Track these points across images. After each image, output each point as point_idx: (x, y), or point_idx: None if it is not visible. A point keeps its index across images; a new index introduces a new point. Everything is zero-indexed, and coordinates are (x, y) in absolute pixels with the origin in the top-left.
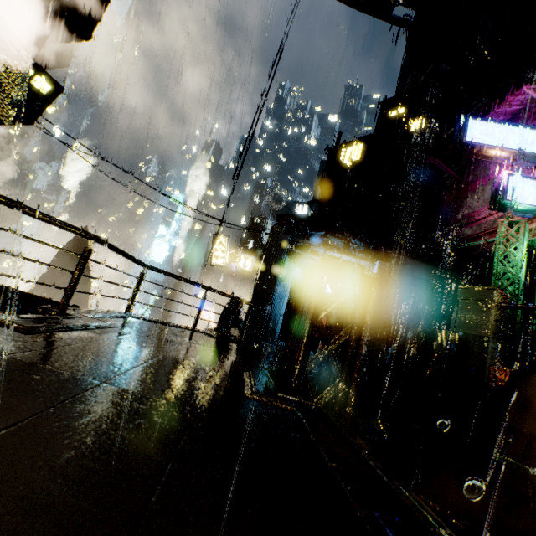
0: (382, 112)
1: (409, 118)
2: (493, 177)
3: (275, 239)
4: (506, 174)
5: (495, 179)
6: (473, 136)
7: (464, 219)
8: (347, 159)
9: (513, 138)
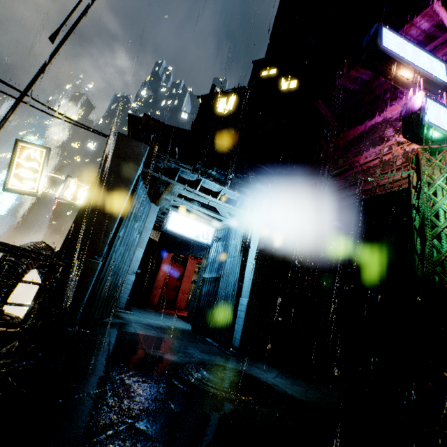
0: (255, 71)
1: (280, 78)
2: (377, 122)
3: (121, 147)
4: (424, 94)
5: (406, 103)
6: (389, 45)
7: (346, 165)
8: (221, 109)
9: (422, 61)
